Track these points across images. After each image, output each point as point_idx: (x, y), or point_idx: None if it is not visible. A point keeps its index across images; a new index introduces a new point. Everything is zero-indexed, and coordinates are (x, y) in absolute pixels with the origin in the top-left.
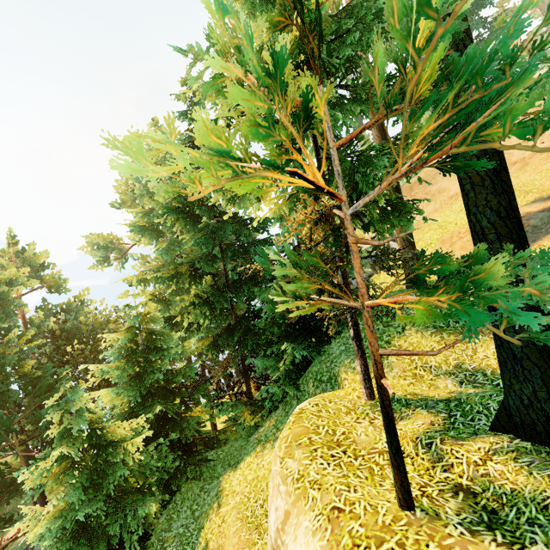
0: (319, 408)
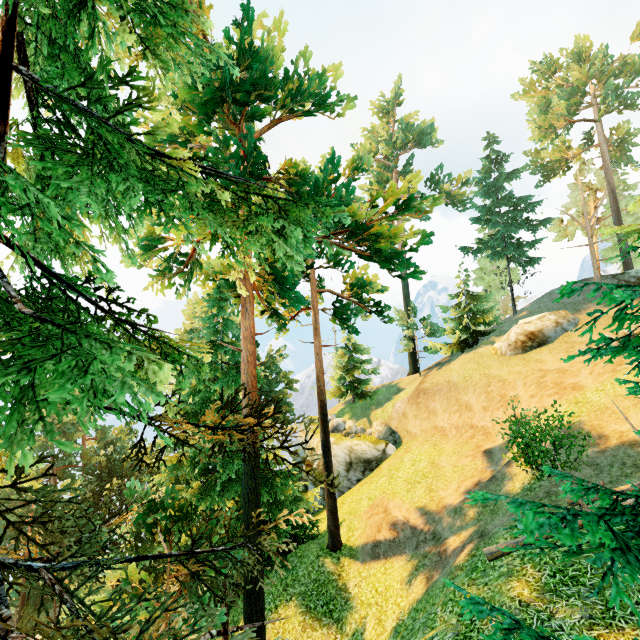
0: None
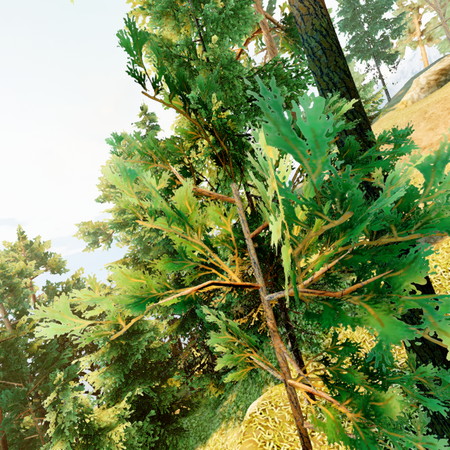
0: (266, 416)
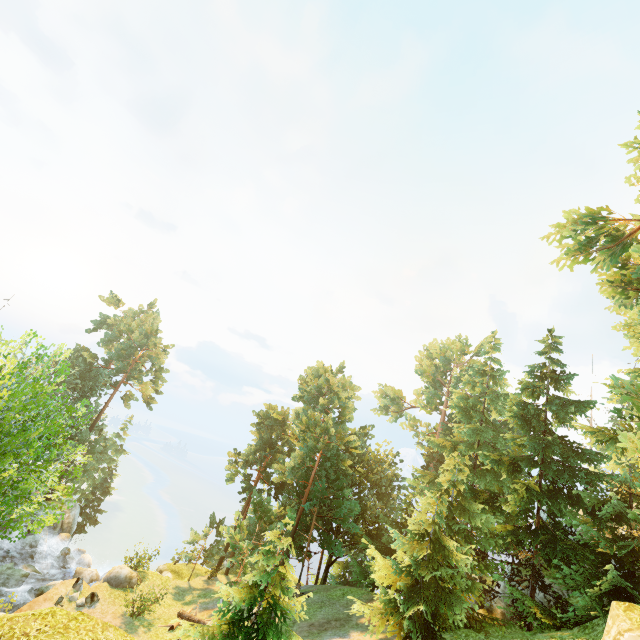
0: None
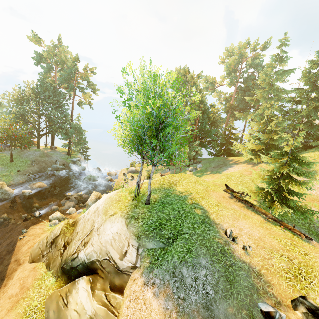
0: None
